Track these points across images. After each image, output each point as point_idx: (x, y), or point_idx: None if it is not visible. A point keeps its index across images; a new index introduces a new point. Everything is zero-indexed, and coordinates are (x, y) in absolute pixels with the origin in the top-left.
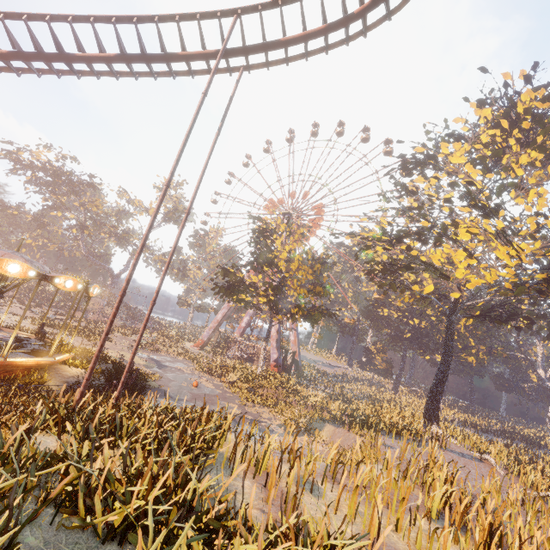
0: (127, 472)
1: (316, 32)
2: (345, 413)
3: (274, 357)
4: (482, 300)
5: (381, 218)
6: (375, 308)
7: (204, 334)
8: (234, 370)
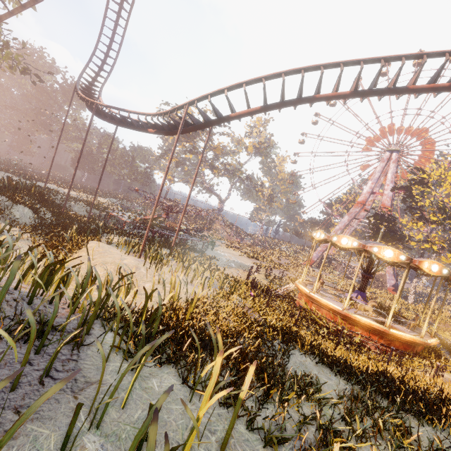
0: None
1: None
2: None
3: (392, 283)
4: None
5: None
6: None
7: (314, 256)
8: (392, 300)
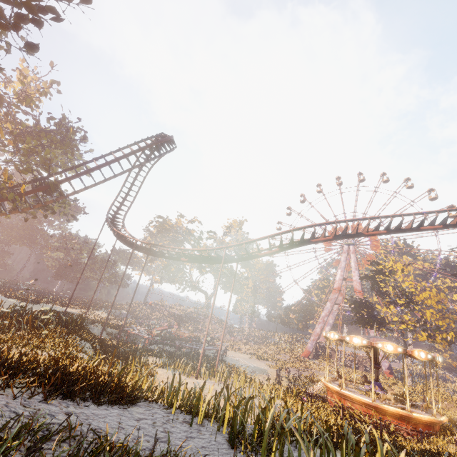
0: None
1: None
2: None
3: (386, 366)
4: None
5: None
6: None
7: (309, 346)
8: (394, 385)
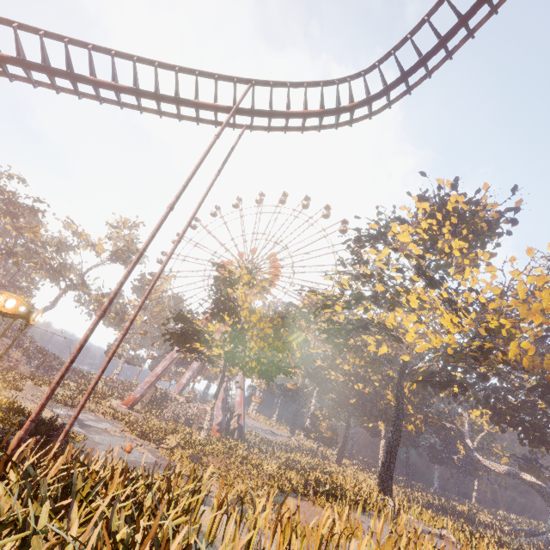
0: (112, 543)
1: (315, 113)
2: (310, 482)
3: (218, 420)
4: (427, 364)
5: (343, 279)
6: (322, 370)
7: (138, 390)
8: (174, 433)
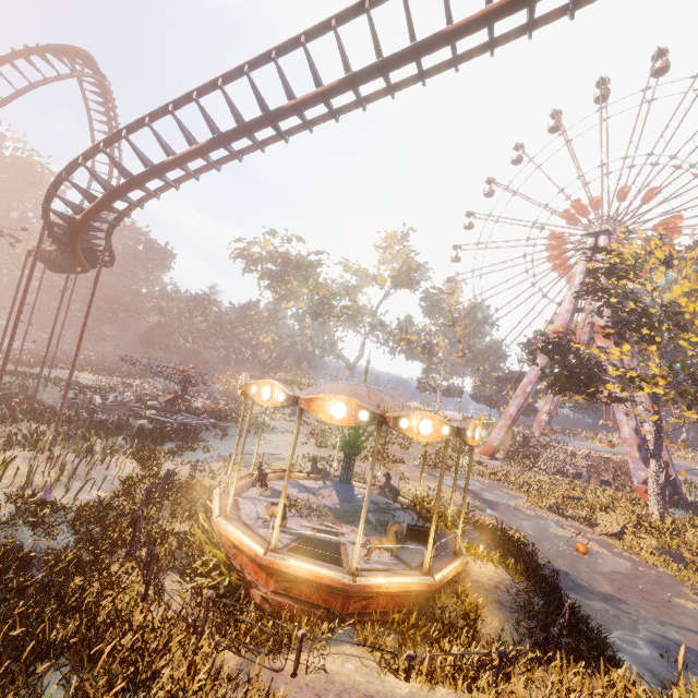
0: None
1: None
2: None
3: (641, 477)
4: None
5: None
6: None
7: (493, 437)
8: (607, 511)
